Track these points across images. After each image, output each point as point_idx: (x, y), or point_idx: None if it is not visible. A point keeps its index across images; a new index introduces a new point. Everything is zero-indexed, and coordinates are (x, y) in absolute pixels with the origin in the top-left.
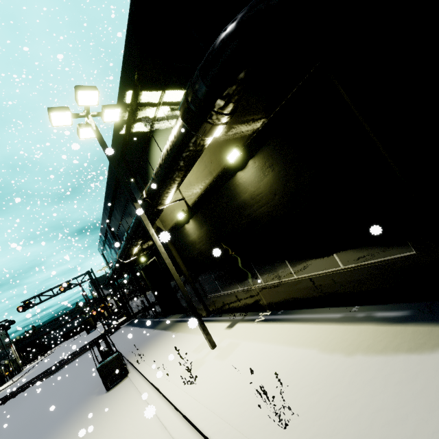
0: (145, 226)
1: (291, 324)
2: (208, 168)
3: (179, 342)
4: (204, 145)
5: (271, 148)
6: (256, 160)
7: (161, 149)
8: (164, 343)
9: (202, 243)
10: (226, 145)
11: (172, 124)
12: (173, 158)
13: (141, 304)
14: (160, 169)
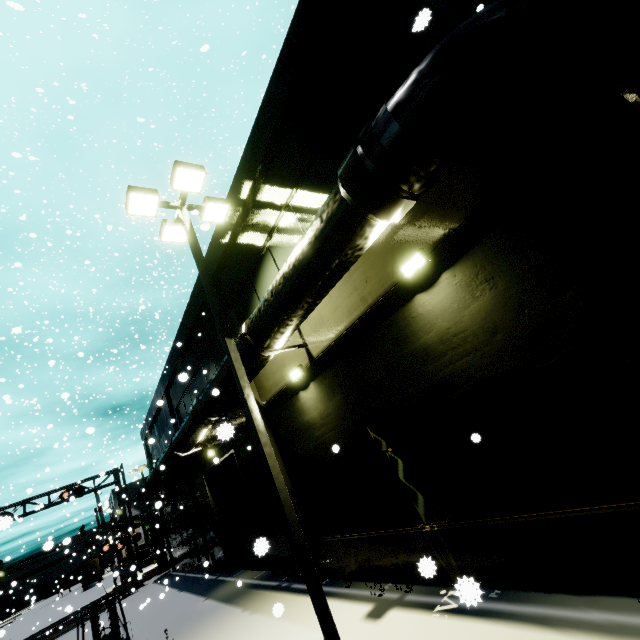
0: (238, 378)
1: (541, 631)
2: (360, 291)
3: (257, 638)
4: (370, 237)
5: (492, 248)
6: (457, 271)
7: (279, 268)
8: (226, 634)
9: (327, 426)
10: (399, 249)
11: (304, 228)
12: (310, 258)
13: (190, 540)
14: (283, 280)
